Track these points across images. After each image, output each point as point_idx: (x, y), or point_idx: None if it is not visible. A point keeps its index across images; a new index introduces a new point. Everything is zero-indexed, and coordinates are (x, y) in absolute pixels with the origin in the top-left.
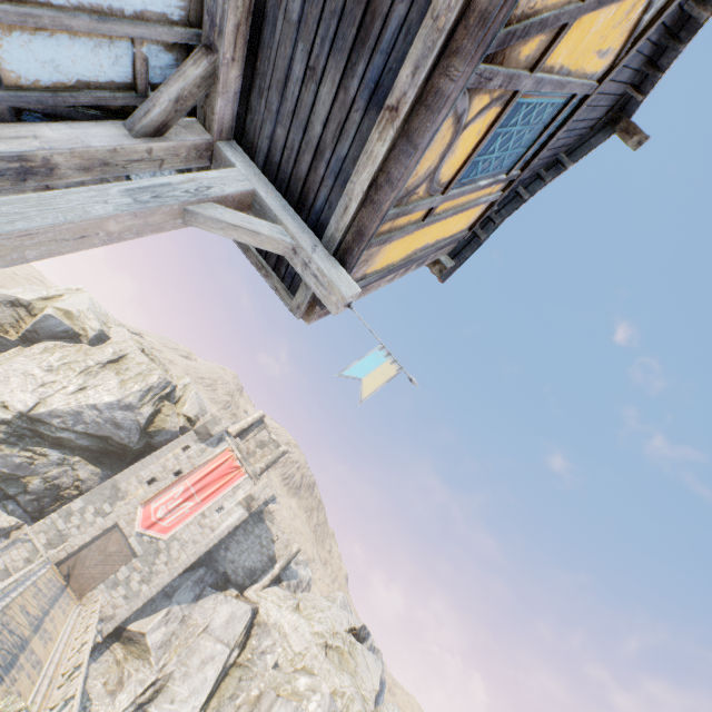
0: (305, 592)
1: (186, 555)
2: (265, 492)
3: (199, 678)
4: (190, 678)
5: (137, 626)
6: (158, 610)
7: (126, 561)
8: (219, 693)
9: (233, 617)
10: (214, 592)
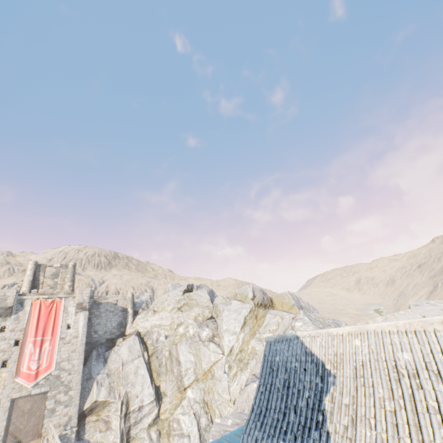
0: (153, 303)
1: (76, 360)
2: (84, 294)
3: (140, 378)
4: (136, 383)
5: (89, 404)
6: (91, 388)
7: (44, 400)
8: (154, 371)
9: (131, 347)
10: (111, 351)
